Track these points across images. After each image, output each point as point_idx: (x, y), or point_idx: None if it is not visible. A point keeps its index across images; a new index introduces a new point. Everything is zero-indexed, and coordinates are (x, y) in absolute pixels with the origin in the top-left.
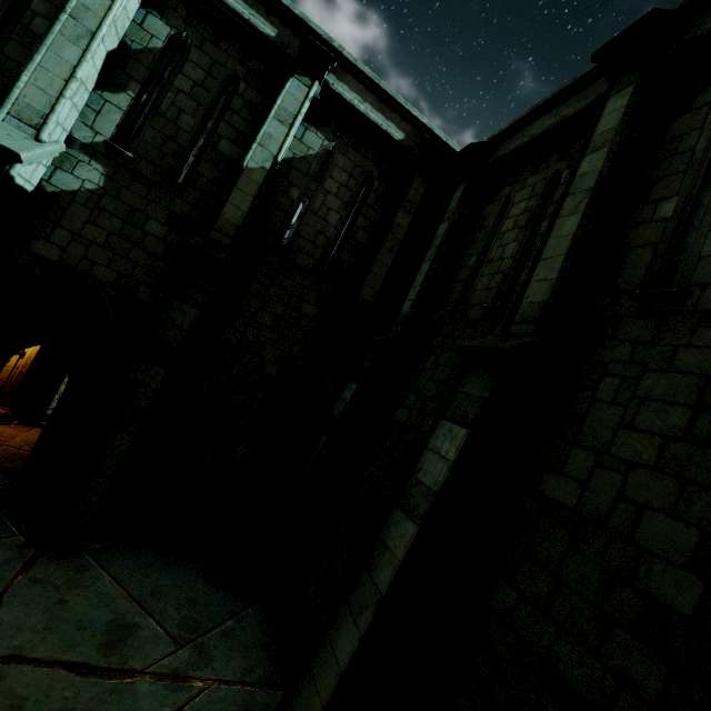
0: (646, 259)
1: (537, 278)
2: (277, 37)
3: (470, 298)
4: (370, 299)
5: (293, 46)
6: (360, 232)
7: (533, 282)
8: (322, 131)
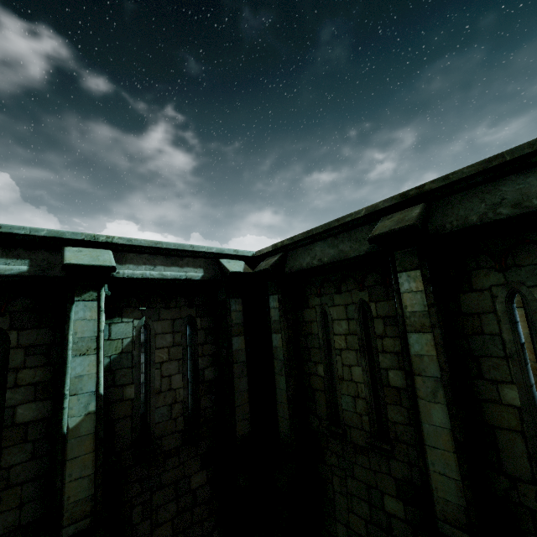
0: (521, 448)
1: (435, 468)
2: (31, 268)
3: (342, 417)
4: (247, 429)
5: (55, 263)
6: (206, 372)
7: (434, 473)
8: (127, 315)
